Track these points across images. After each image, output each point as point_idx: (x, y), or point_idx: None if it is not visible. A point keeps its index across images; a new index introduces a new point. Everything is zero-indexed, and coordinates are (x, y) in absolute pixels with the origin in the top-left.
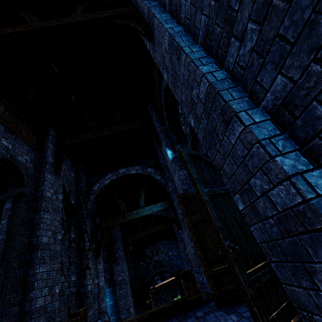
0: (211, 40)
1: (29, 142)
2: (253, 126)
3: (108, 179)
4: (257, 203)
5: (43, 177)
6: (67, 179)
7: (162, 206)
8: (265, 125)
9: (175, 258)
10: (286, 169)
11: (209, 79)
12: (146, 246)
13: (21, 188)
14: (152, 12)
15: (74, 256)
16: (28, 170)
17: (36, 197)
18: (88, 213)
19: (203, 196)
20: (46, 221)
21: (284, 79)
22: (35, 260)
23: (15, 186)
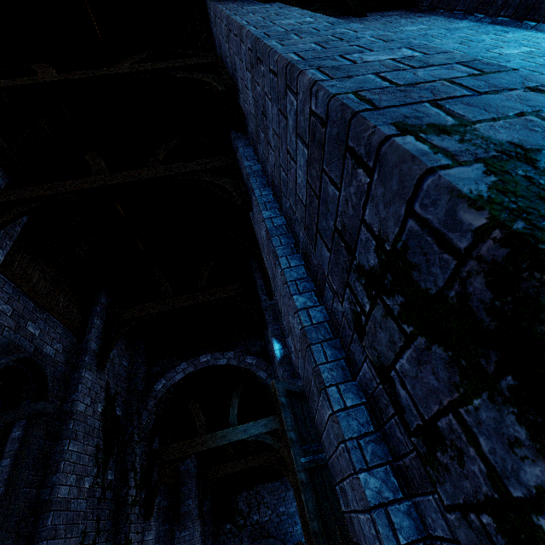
0: (310, 263)
1: (66, 321)
2: (342, 413)
3: (182, 373)
4: (353, 517)
5: (77, 378)
6: (114, 372)
7: (267, 425)
8: (358, 414)
9: (291, 521)
10: (368, 496)
11: (302, 321)
12: (239, 490)
13: (41, 403)
14: (251, 184)
15: (106, 517)
16: (57, 368)
17: (61, 413)
18: (141, 431)
19: (298, 473)
20: (70, 456)
21: (369, 371)
22: (42, 531)
23: (33, 398)
